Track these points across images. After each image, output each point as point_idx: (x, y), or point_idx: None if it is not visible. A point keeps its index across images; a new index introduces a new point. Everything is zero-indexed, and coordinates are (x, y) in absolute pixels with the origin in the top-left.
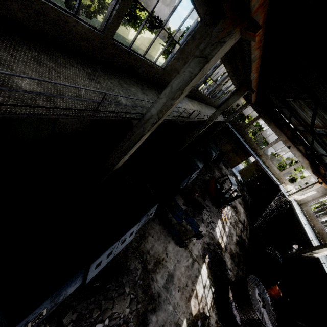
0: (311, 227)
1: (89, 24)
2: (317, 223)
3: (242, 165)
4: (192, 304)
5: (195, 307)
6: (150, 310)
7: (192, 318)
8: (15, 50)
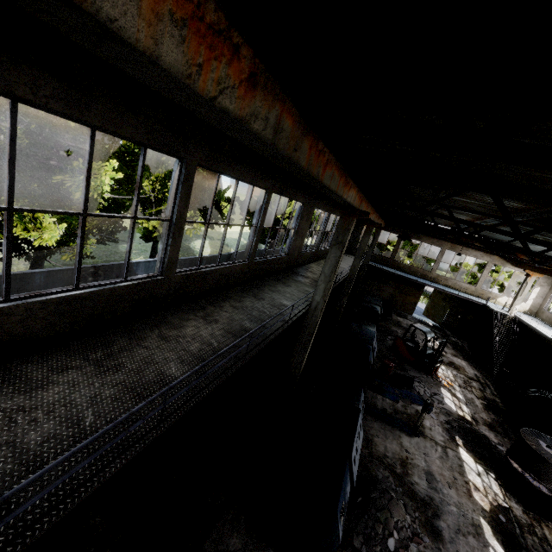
0: None
1: (241, 262)
2: None
3: (423, 303)
4: (477, 499)
5: (484, 501)
6: (432, 516)
7: (488, 514)
8: (222, 307)
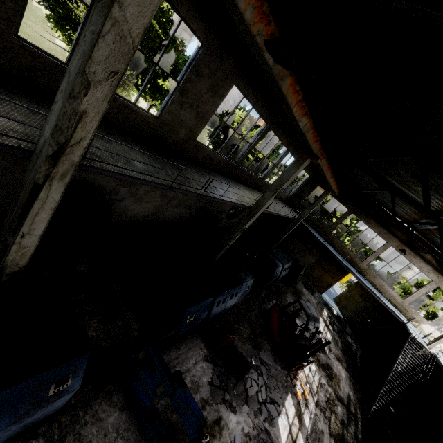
0: None
1: None
2: None
3: (342, 290)
4: None
5: None
6: None
7: None
8: None
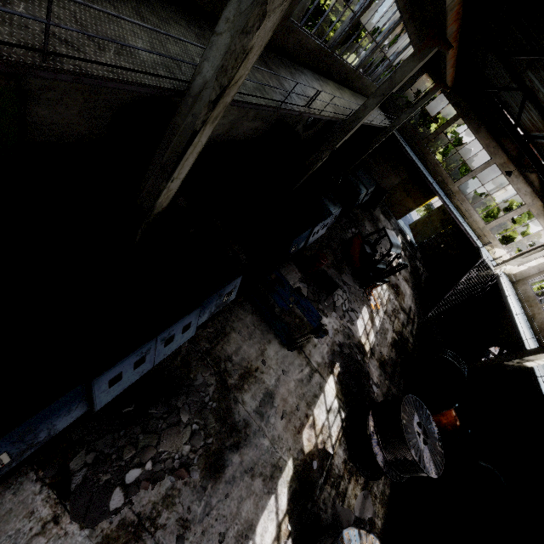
0: (527, 319)
1: None
2: (539, 312)
3: (419, 215)
4: (304, 437)
5: (310, 442)
6: (229, 446)
7: (303, 457)
8: None
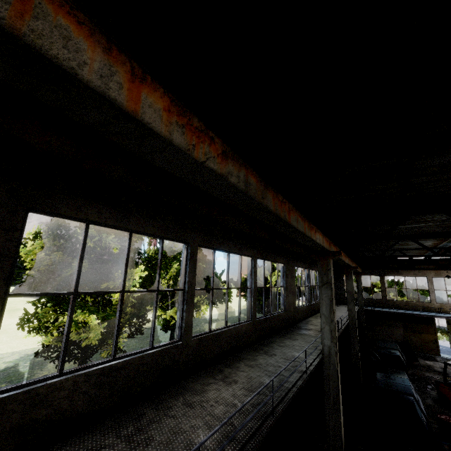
0: None
1: (245, 321)
2: None
3: (444, 340)
4: None
5: None
6: None
7: None
8: (238, 368)
